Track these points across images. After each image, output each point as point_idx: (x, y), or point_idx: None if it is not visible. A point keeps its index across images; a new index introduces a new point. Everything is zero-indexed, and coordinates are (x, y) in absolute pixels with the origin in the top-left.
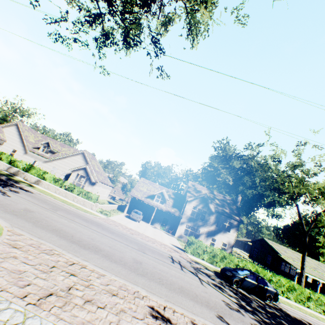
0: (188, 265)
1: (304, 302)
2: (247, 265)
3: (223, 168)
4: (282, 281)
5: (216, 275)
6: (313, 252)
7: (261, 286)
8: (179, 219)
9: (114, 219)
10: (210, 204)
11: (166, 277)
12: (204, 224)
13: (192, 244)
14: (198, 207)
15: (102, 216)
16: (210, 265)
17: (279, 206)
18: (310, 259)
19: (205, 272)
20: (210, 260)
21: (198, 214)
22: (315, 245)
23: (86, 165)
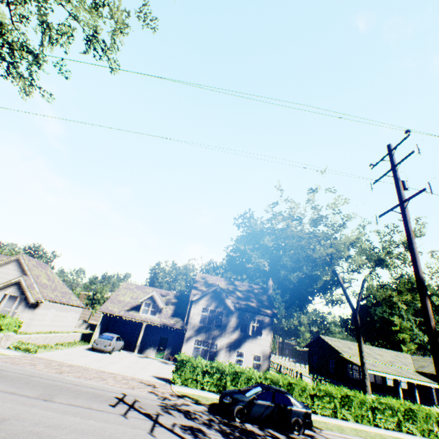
0: (153, 404)
1: (370, 418)
2: (276, 380)
3: (254, 250)
4: (331, 392)
5: (210, 410)
6: (392, 341)
7: (281, 407)
8: (185, 333)
9: (45, 355)
10: (227, 299)
11: (49, 437)
12: (223, 332)
13: (184, 366)
14: (210, 307)
15: (13, 353)
16: (212, 396)
17: (336, 287)
18: (384, 351)
19: (187, 410)
20: (216, 386)
21: (211, 319)
22: (392, 330)
23: (19, 277)
